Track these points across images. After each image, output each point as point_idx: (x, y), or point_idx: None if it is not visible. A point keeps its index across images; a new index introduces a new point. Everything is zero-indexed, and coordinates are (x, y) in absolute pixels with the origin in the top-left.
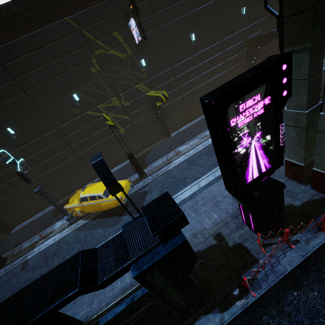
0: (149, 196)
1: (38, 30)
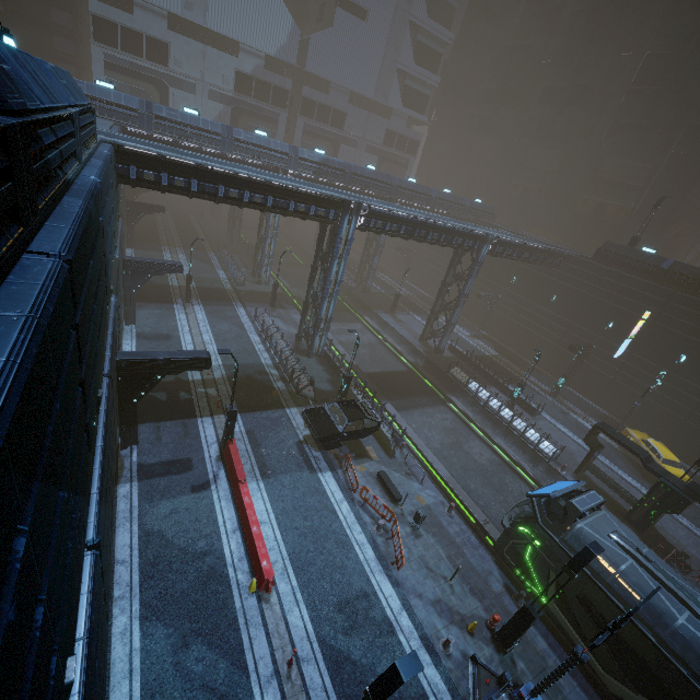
0: None
1: None
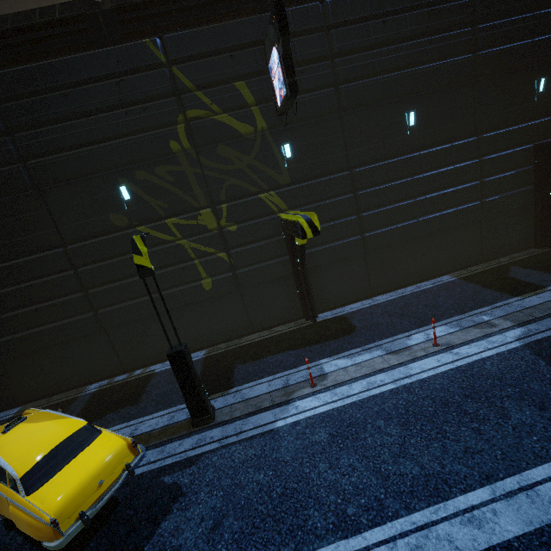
0: (176, 519)
1: (84, 53)
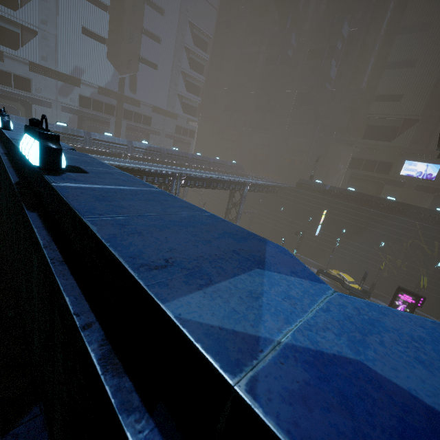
0: None
1: (399, 217)
